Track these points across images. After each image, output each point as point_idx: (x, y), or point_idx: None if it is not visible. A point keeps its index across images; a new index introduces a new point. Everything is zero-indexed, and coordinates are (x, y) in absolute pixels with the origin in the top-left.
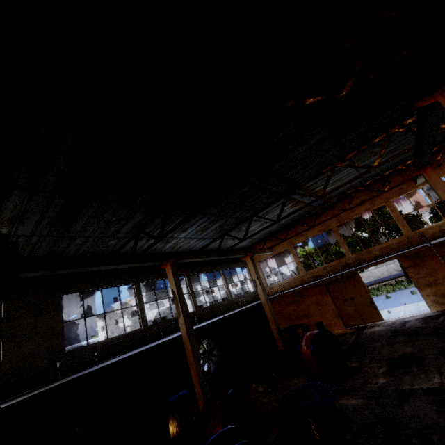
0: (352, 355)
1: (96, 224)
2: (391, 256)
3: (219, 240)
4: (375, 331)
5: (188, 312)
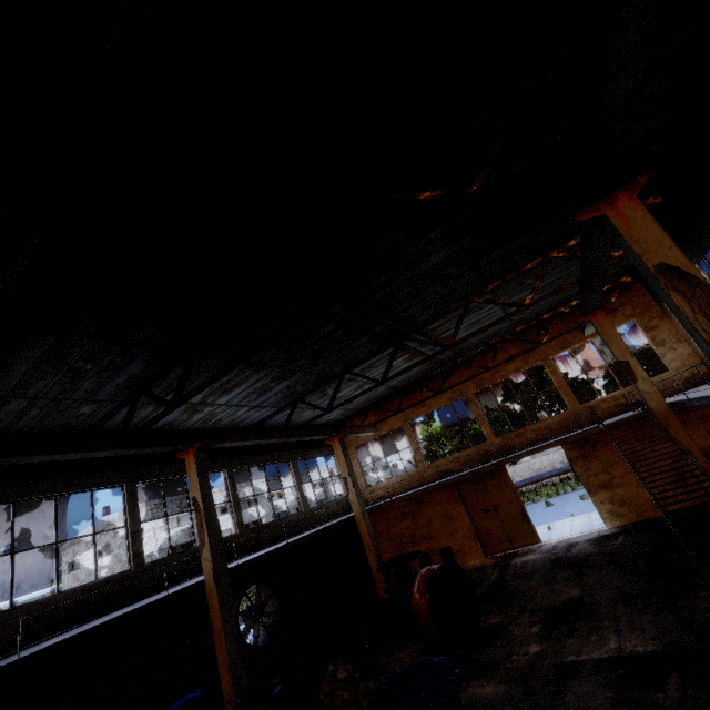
0: (492, 604)
1: (52, 375)
2: (551, 441)
3: (289, 409)
4: (528, 561)
5: (221, 538)
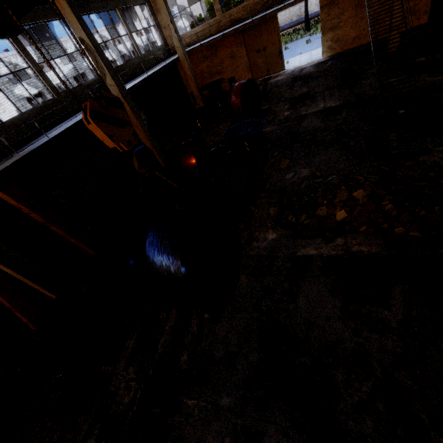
0: (262, 101)
1: None
2: None
3: None
4: (278, 80)
5: (114, 70)
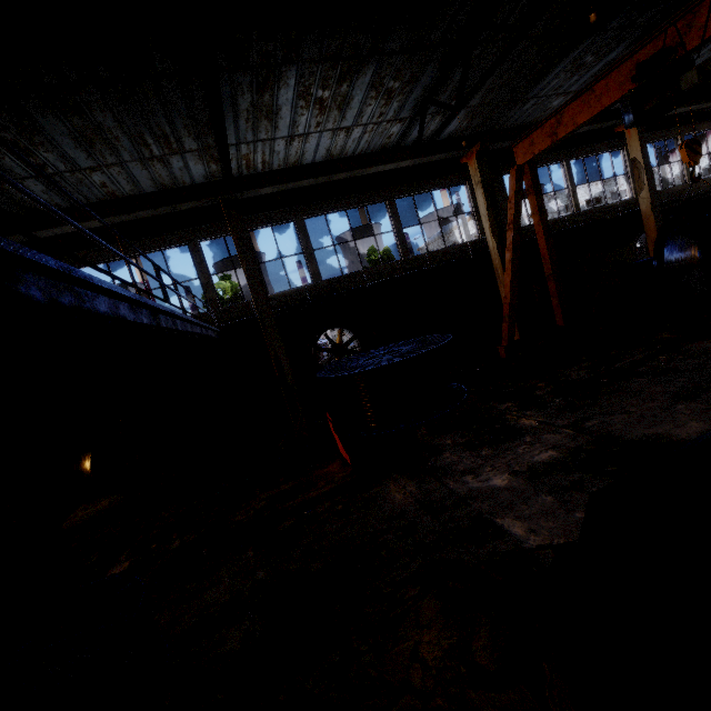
0: None
1: (565, 73)
2: None
3: None
4: None
5: (654, 185)
